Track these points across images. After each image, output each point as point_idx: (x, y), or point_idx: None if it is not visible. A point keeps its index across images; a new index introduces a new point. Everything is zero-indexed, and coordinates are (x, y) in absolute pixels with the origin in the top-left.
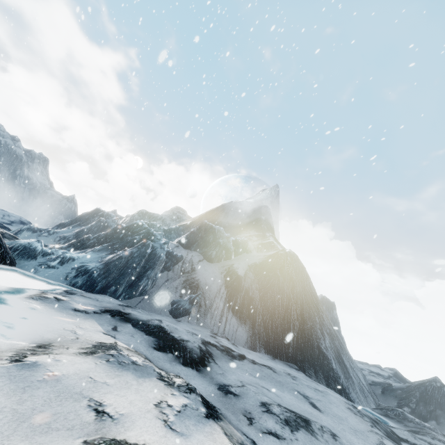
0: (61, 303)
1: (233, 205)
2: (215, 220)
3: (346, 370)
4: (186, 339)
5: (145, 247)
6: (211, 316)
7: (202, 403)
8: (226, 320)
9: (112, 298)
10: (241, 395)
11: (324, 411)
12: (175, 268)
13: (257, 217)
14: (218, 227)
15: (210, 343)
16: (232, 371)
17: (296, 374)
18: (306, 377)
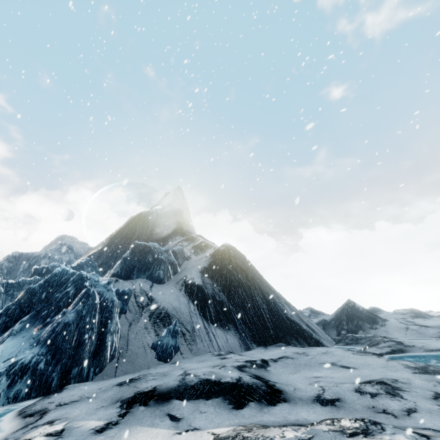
0: (68, 437)
1: (144, 216)
2: (131, 237)
3: (308, 325)
4: (237, 377)
5: (91, 297)
6: (199, 339)
7: (398, 428)
8: (213, 335)
9: (85, 384)
10: (339, 396)
11: (355, 366)
12: (130, 307)
13: (175, 222)
14: (152, 244)
15: (240, 367)
16: (287, 380)
17: (292, 350)
18: (297, 348)
